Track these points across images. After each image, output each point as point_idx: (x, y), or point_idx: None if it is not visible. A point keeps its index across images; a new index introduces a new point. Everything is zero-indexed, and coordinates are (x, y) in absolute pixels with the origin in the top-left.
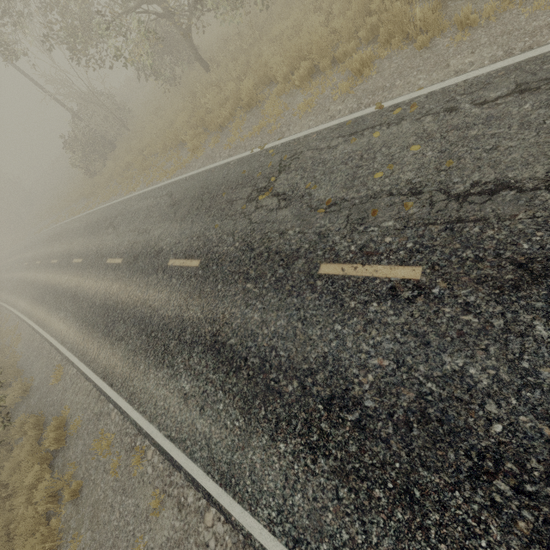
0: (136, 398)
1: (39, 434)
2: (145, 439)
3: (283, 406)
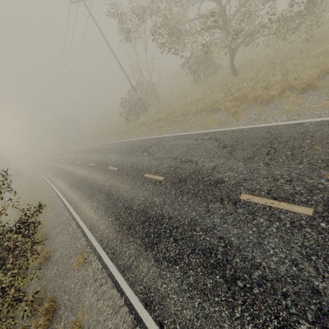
0: None
1: (46, 324)
2: None
3: None
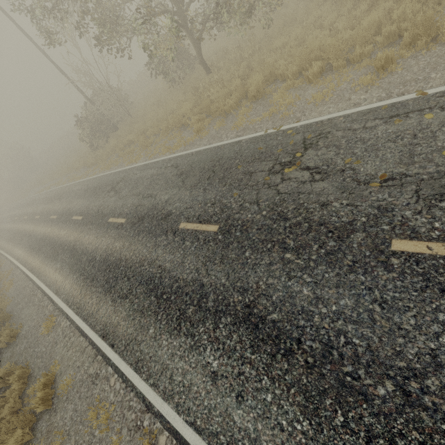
0: (144, 366)
1: (22, 388)
2: (156, 419)
3: (374, 415)
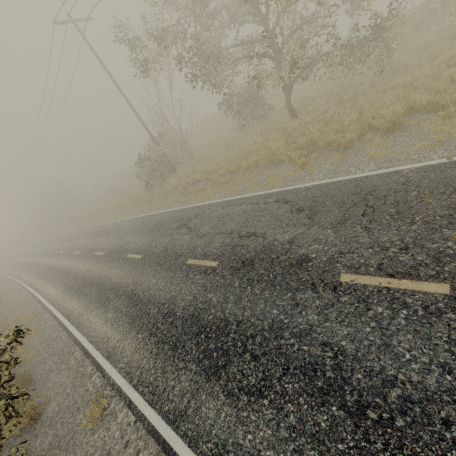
0: None
1: None
2: None
3: None
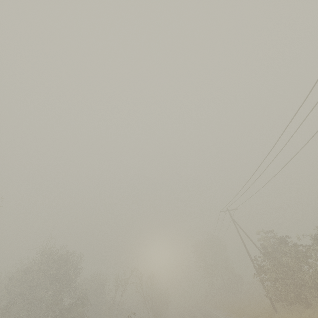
0: None
1: None
2: None
3: None
